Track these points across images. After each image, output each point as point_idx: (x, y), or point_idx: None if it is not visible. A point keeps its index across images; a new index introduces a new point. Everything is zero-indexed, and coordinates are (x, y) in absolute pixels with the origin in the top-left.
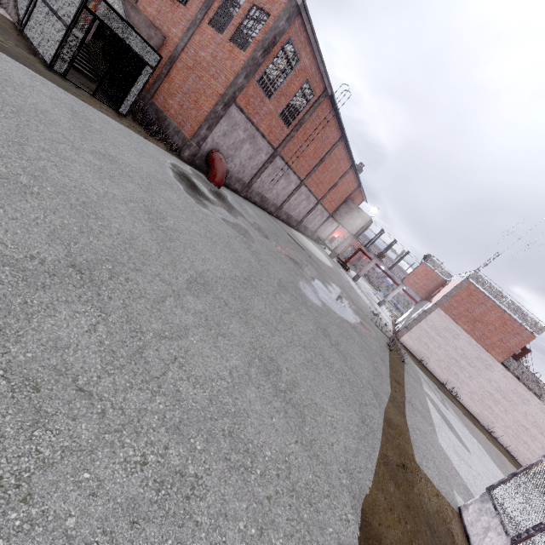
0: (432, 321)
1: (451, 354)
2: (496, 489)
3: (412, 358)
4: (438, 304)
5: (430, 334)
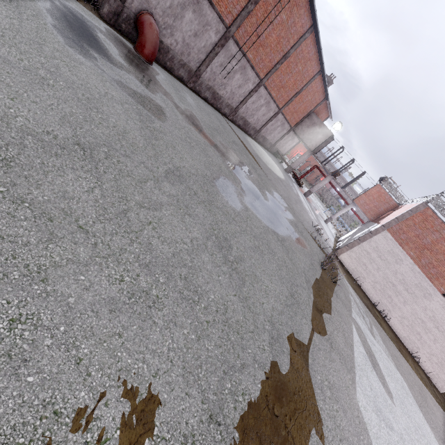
0: (376, 243)
1: (389, 278)
2: None
3: (347, 277)
4: (386, 226)
5: (371, 255)
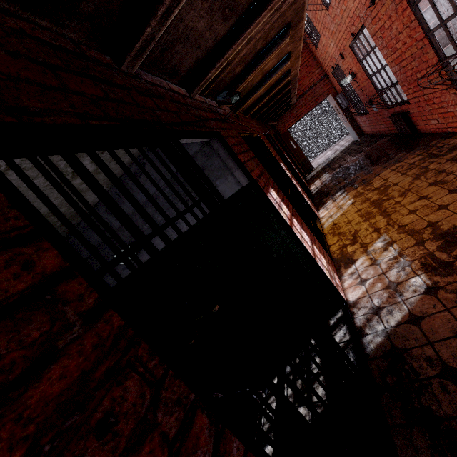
0: None
1: None
2: None
3: None
4: None
5: None
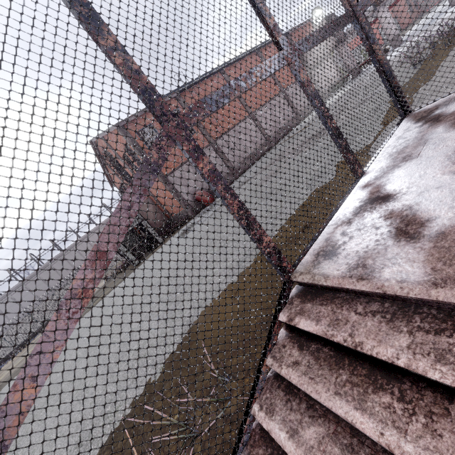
0: None
1: None
2: (406, 104)
3: None
4: None
5: None
